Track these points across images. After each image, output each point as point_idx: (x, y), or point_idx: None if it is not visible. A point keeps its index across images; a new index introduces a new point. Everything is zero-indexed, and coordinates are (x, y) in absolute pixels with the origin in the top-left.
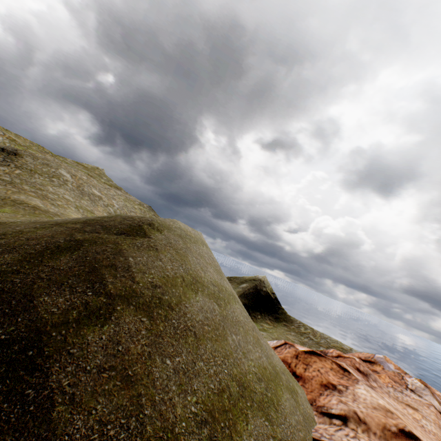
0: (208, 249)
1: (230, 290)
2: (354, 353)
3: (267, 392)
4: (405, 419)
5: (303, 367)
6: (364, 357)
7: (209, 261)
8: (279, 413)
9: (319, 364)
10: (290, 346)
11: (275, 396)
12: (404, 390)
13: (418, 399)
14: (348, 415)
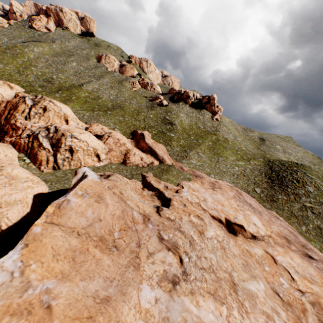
0: None
1: None
2: None
3: None
4: None
5: None
6: None
7: None
8: None
9: None
10: None
11: None
12: None
13: None
14: None
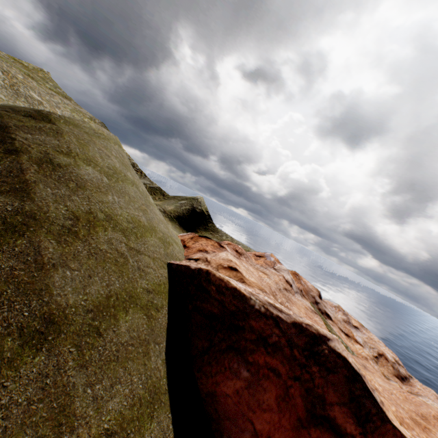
0: (121, 148)
1: (132, 178)
2: (253, 252)
3: (133, 228)
4: (246, 270)
5: (193, 243)
6: (258, 254)
7: (116, 154)
8: (139, 239)
9: (204, 242)
10: (192, 234)
11: (142, 234)
12: (269, 268)
13: (275, 272)
14: (201, 258)
